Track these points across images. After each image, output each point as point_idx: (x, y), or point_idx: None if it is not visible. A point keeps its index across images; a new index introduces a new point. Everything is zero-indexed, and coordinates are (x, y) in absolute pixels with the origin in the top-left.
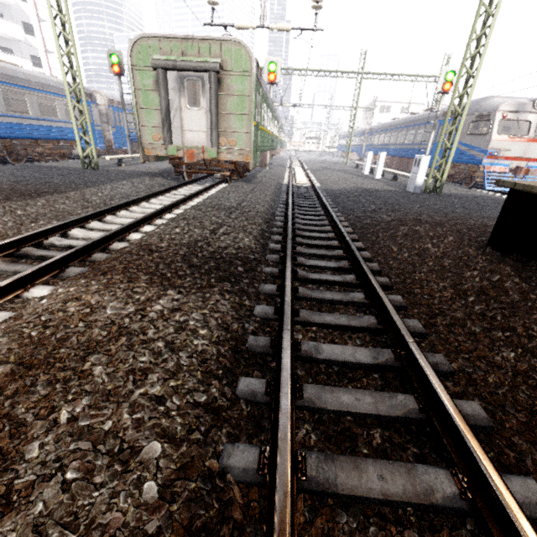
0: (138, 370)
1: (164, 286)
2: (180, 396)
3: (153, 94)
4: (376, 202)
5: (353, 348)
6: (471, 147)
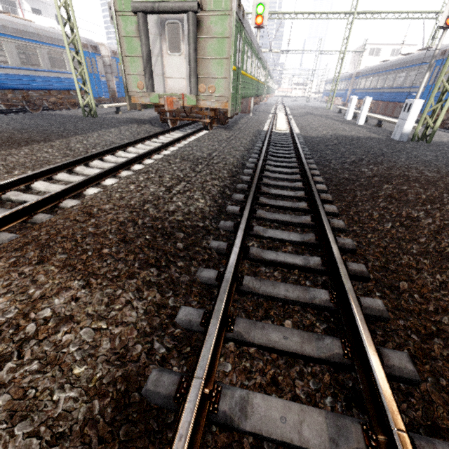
0: None
1: (75, 272)
2: None
3: (136, 40)
4: (356, 152)
5: (301, 409)
6: None
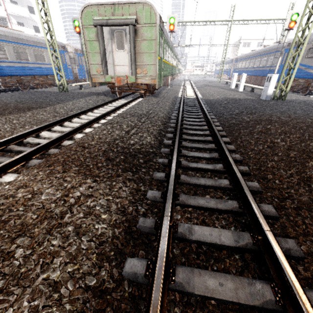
0: (48, 253)
1: (86, 175)
2: (74, 281)
3: (96, 43)
4: (239, 107)
5: (219, 230)
6: (308, 66)
